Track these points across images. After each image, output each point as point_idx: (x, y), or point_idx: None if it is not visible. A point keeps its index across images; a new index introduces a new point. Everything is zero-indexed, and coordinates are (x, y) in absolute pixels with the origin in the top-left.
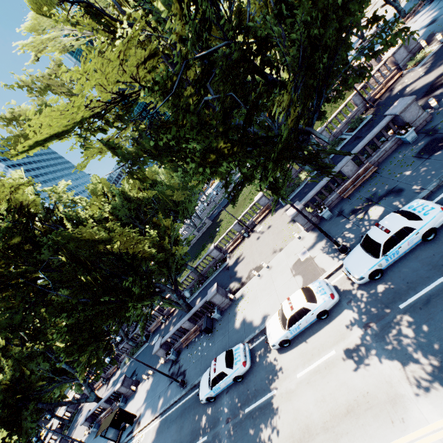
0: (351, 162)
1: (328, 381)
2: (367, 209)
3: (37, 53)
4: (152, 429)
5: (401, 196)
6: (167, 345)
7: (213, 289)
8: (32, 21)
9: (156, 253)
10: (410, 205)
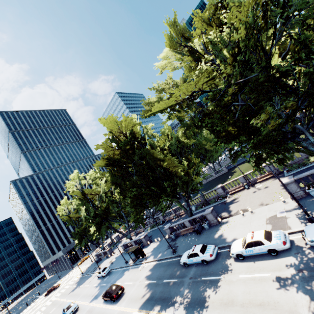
0: None
1: (257, 286)
2: None
3: (162, 70)
4: (151, 264)
5: None
6: (172, 229)
7: (209, 210)
8: (164, 52)
9: (183, 176)
10: None
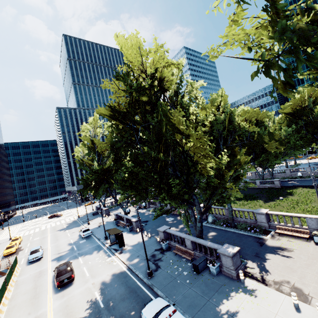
0: None
1: None
2: None
3: None
4: (120, 267)
5: None
6: (168, 235)
7: (230, 250)
8: None
9: (213, 175)
10: None
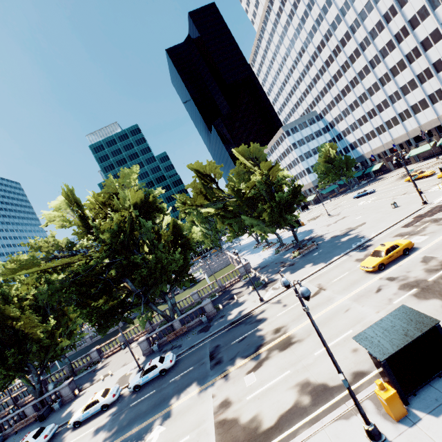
0: (179, 321)
1: None
2: (168, 352)
3: (48, 222)
4: None
5: (178, 349)
6: None
7: (67, 381)
8: (58, 201)
9: (44, 338)
10: (168, 355)
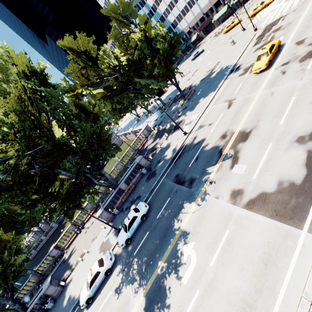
0: (124, 183)
1: (107, 310)
2: (130, 207)
3: None
4: None
5: (140, 199)
6: None
7: (47, 283)
8: None
9: None
10: (138, 205)
